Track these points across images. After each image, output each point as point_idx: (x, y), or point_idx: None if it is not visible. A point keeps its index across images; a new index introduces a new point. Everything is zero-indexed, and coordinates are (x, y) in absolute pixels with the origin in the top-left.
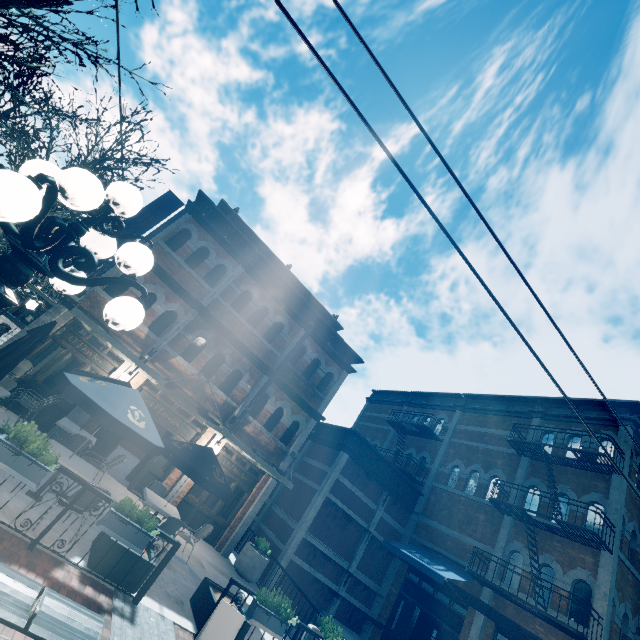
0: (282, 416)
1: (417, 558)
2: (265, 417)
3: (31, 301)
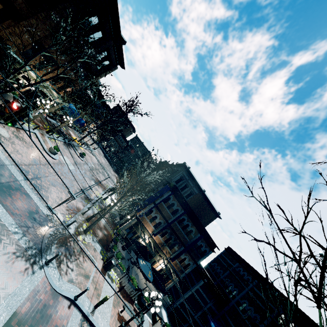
0: (185, 260)
1: None
2: (180, 259)
3: (129, 216)
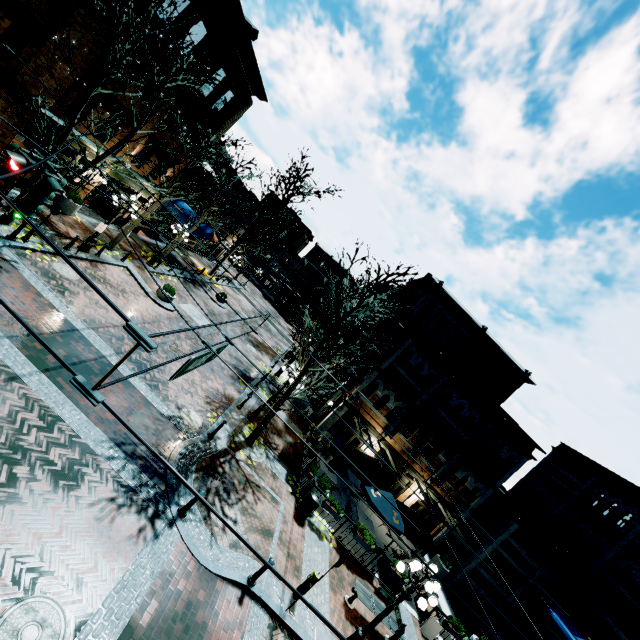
0: (466, 480)
1: (564, 625)
2: (454, 480)
3: (331, 403)
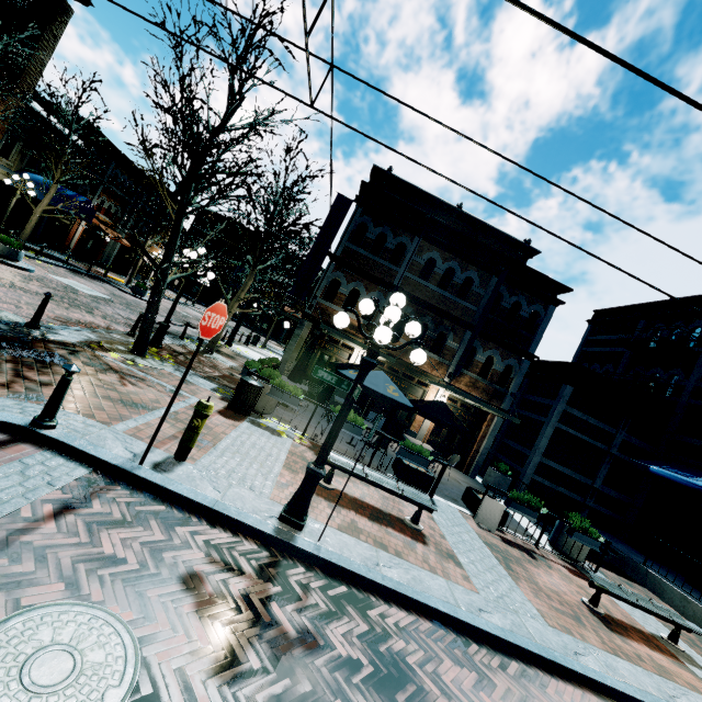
0: (493, 363)
1: (671, 472)
2: (477, 367)
3: (286, 323)
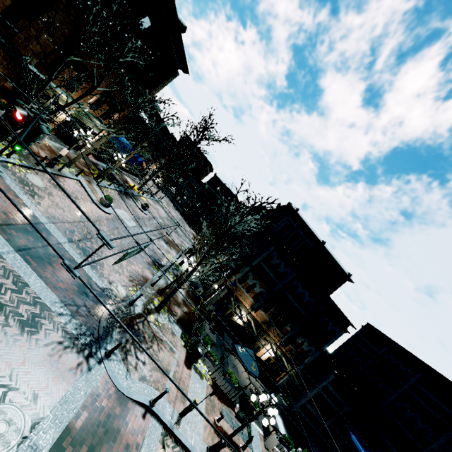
0: (303, 344)
1: (359, 443)
2: (295, 344)
3: (216, 286)
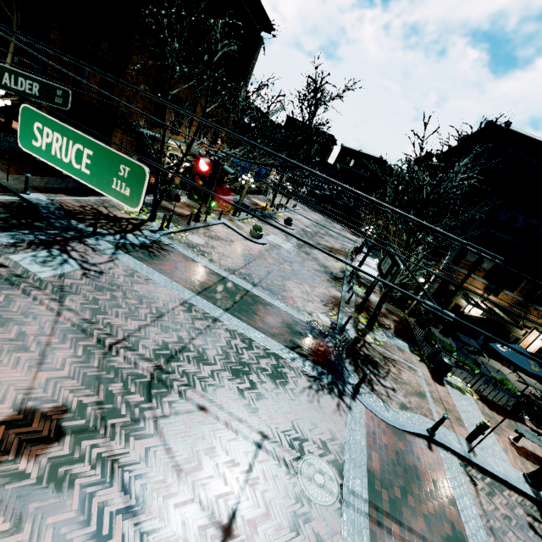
0: None
1: None
2: None
3: (422, 279)
